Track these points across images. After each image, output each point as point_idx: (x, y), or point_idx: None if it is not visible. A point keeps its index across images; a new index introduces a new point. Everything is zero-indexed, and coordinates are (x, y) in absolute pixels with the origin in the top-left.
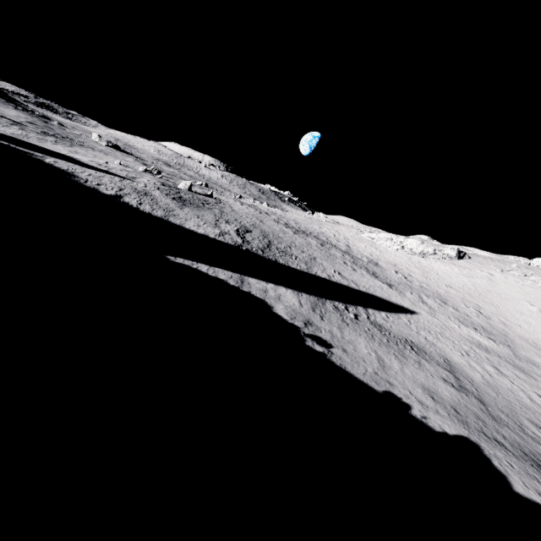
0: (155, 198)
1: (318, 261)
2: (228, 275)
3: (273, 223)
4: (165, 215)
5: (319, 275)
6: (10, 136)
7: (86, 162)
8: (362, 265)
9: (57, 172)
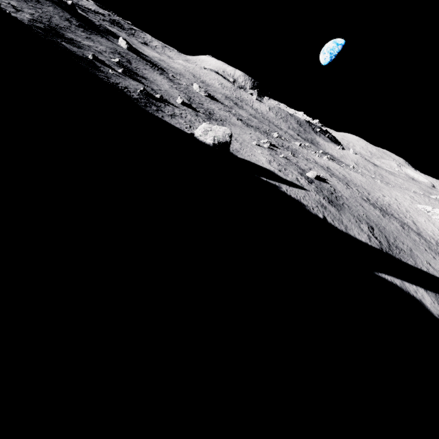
0: (329, 209)
1: (414, 252)
2: (398, 281)
3: (367, 205)
4: (345, 228)
5: (423, 270)
6: (246, 160)
7: (280, 175)
8: (435, 251)
9: (300, 204)
